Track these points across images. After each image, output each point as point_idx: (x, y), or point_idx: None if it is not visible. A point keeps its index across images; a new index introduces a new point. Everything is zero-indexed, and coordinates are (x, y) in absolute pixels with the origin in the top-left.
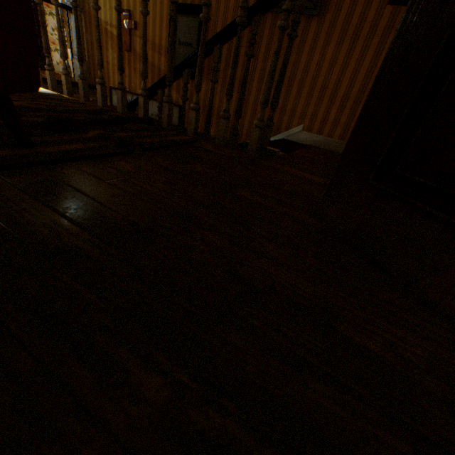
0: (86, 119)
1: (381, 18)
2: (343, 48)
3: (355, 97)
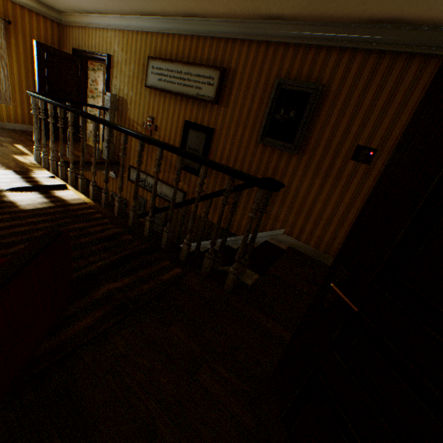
0: (100, 266)
1: (346, 167)
2: (316, 181)
3: (326, 218)
